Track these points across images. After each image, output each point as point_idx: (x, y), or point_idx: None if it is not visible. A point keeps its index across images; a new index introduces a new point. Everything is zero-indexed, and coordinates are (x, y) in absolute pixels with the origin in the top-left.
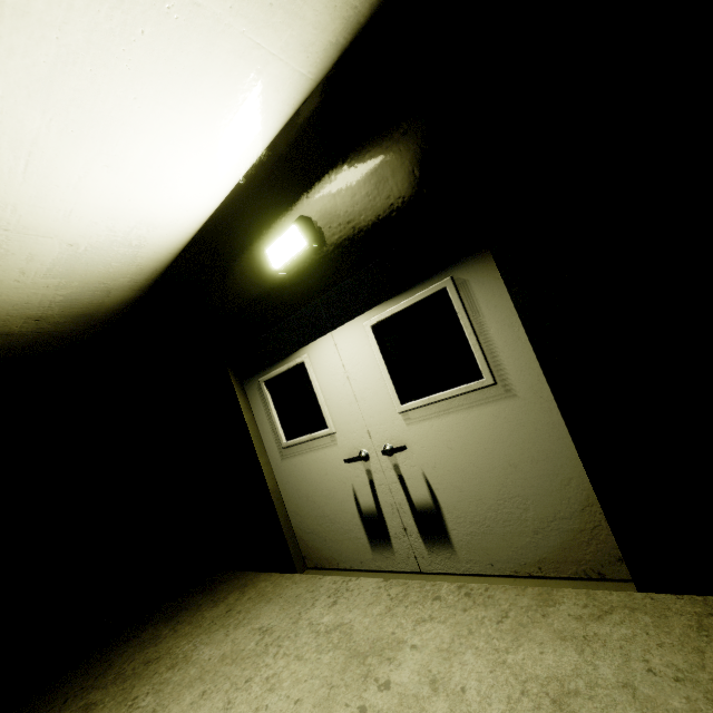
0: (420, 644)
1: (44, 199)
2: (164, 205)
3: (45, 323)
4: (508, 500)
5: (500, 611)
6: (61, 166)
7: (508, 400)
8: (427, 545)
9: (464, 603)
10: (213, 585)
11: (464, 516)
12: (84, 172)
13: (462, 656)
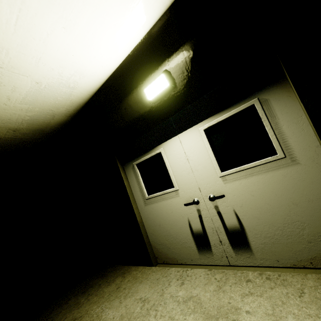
0: (251, 310)
1: (25, 48)
2: (90, 61)
3: (18, 133)
4: (291, 224)
5: (297, 289)
6: (38, 23)
7: (293, 166)
8: (234, 250)
9: (268, 284)
10: (105, 273)
11: (260, 233)
12: (50, 30)
13: (286, 319)
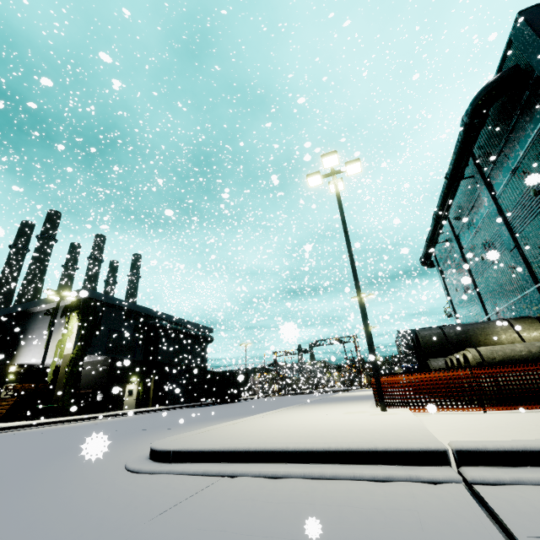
0: None
1: None
2: None
3: None
4: None
5: None
6: None
7: None
8: None
9: None
10: None
11: None
12: None
13: None
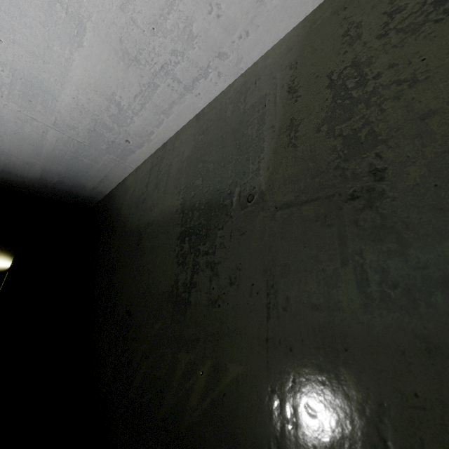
0: None
1: None
2: None
3: None
4: None
5: None
6: None
7: None
8: None
9: None
10: None
11: None
12: None
13: None
